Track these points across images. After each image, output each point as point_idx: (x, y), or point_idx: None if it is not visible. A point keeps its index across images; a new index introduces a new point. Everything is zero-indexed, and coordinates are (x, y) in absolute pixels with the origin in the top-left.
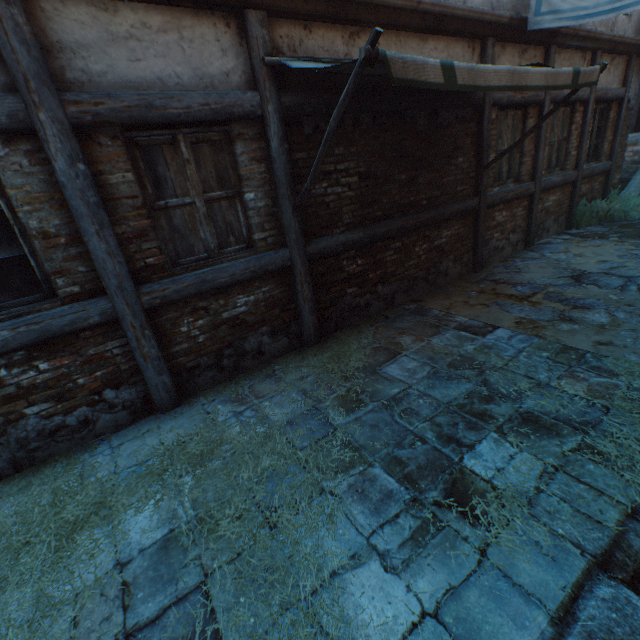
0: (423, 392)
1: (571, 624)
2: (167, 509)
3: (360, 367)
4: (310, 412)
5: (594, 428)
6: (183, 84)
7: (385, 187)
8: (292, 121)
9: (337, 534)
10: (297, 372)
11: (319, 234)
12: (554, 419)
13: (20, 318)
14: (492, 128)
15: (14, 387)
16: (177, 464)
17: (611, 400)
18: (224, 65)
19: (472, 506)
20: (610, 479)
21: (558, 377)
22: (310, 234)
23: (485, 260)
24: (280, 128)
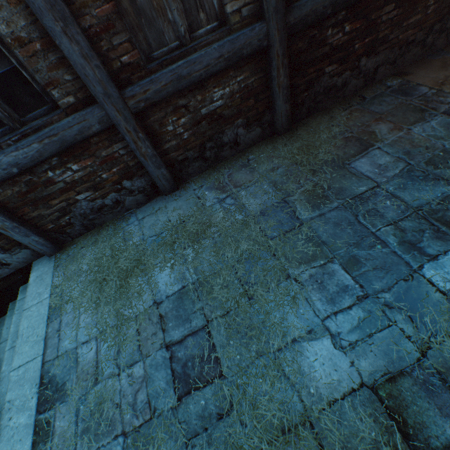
0: (392, 193)
1: None
2: (179, 272)
3: (328, 161)
4: (279, 205)
5: None
6: None
7: None
8: None
9: (298, 313)
10: (268, 163)
11: None
12: None
13: (40, 132)
14: None
15: (62, 183)
16: (181, 239)
17: None
18: None
19: (422, 313)
20: None
21: None
22: None
23: None
24: None
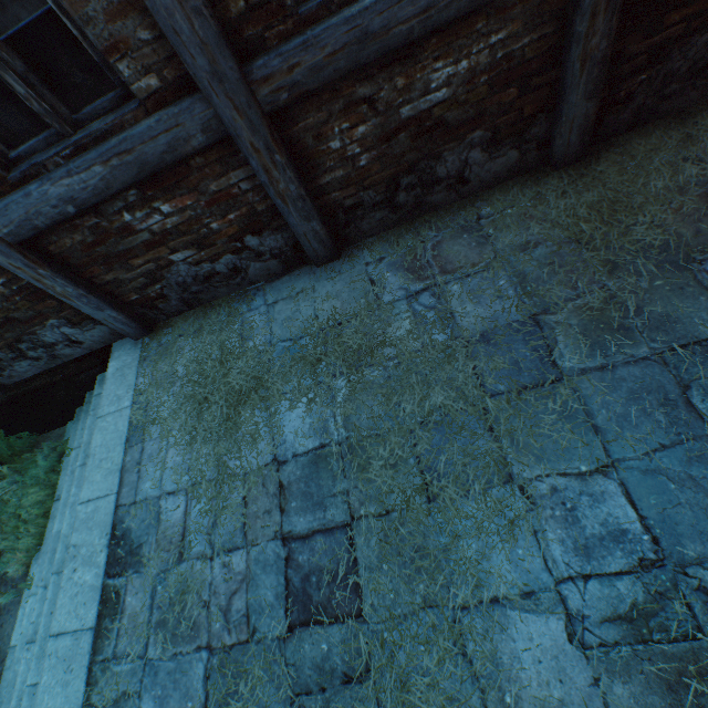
0: None
1: None
2: (318, 417)
3: (653, 246)
4: (522, 328)
5: None
6: None
7: None
8: None
9: (513, 553)
10: (518, 231)
11: None
12: None
13: (104, 144)
14: None
15: (147, 233)
16: (331, 357)
17: None
18: None
19: None
20: None
21: None
22: None
23: None
24: None
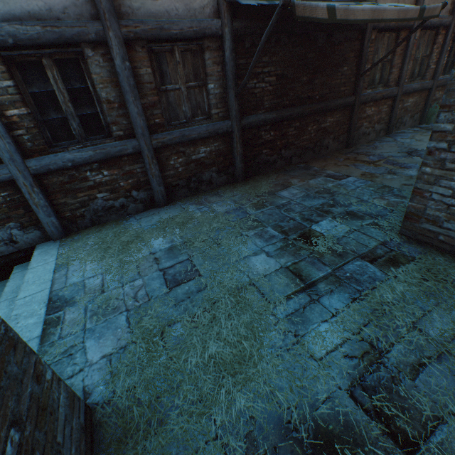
0: (298, 203)
1: (340, 270)
2: (169, 239)
3: (266, 192)
4: (237, 209)
5: (381, 217)
6: (179, 15)
7: (292, 85)
8: (238, 39)
9: (248, 247)
10: (231, 193)
11: (249, 113)
12: (363, 214)
13: (97, 146)
14: (371, 46)
15: (93, 182)
16: (171, 225)
17: (396, 207)
18: (202, 2)
19: (311, 240)
20: (379, 234)
21: (373, 198)
22: (244, 113)
23: (355, 141)
24: (231, 43)
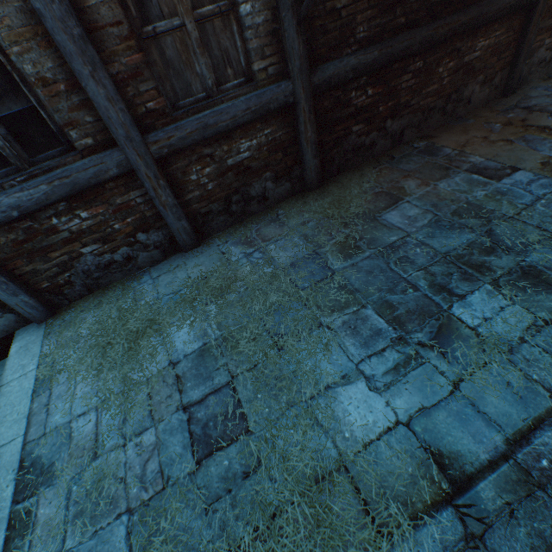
0: (421, 241)
1: (524, 446)
2: (199, 329)
3: (360, 214)
4: (311, 256)
5: None
6: None
7: None
8: None
9: (331, 359)
10: (299, 217)
11: (326, 58)
12: None
13: (51, 173)
14: None
15: (67, 232)
16: (203, 295)
17: None
18: None
19: (453, 349)
20: None
21: None
22: (316, 59)
23: (522, 79)
24: None
